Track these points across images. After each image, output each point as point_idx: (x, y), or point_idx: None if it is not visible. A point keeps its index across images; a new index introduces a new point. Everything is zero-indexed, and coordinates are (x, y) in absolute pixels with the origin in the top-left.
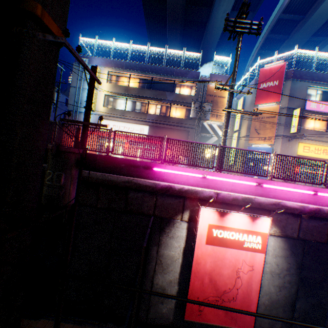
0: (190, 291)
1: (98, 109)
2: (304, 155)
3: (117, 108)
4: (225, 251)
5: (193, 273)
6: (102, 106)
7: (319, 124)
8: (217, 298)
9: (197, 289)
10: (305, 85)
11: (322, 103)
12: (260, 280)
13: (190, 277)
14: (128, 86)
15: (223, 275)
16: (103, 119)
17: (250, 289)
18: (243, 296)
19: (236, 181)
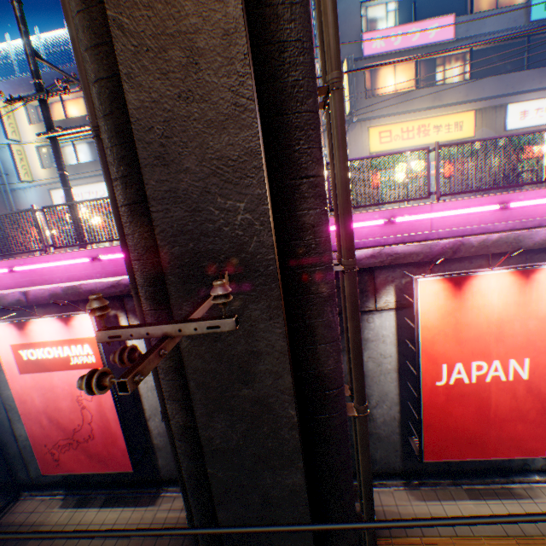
0: (35, 439)
1: (37, 176)
2: (384, 149)
3: (70, 163)
4: (52, 377)
5: (26, 416)
6: (42, 169)
7: (405, 78)
8: (71, 440)
9: (41, 435)
10: (355, 3)
11: (396, 30)
12: (117, 405)
13: (26, 421)
14: (67, 118)
15: (65, 409)
16: (53, 191)
17: (109, 420)
18: (103, 431)
19: (59, 263)
